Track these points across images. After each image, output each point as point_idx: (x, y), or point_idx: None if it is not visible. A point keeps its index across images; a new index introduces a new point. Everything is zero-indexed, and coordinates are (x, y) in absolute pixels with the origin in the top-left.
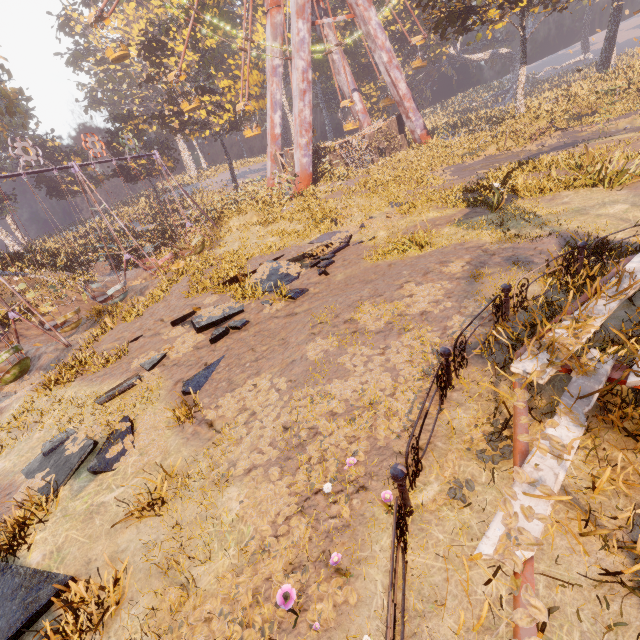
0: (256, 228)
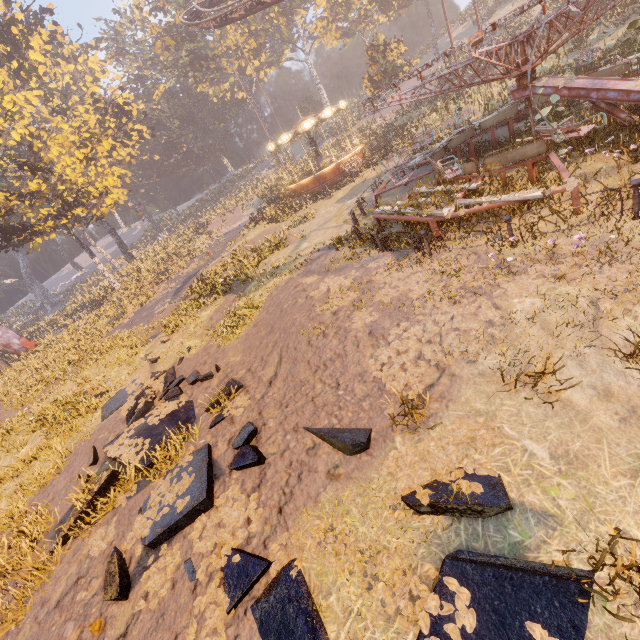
0: None
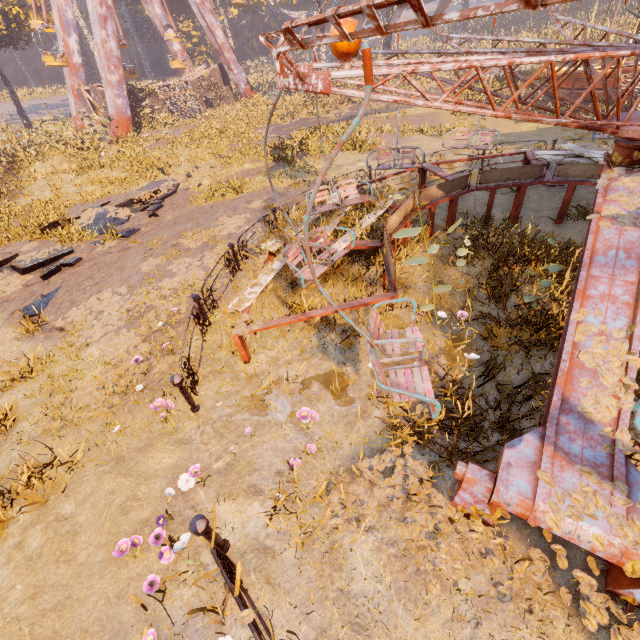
0: (70, 176)
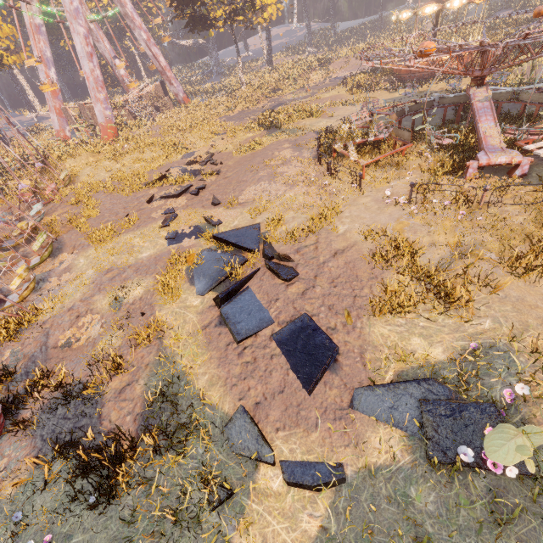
0: (107, 163)
